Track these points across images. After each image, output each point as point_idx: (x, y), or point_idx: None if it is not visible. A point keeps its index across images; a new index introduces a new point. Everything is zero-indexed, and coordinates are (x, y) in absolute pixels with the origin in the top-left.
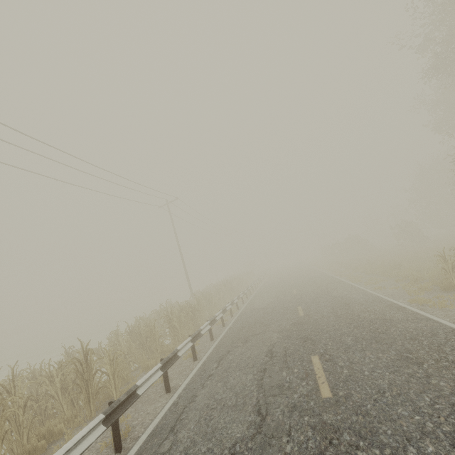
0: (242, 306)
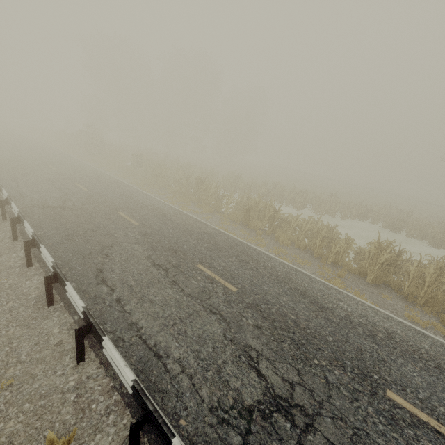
0: None
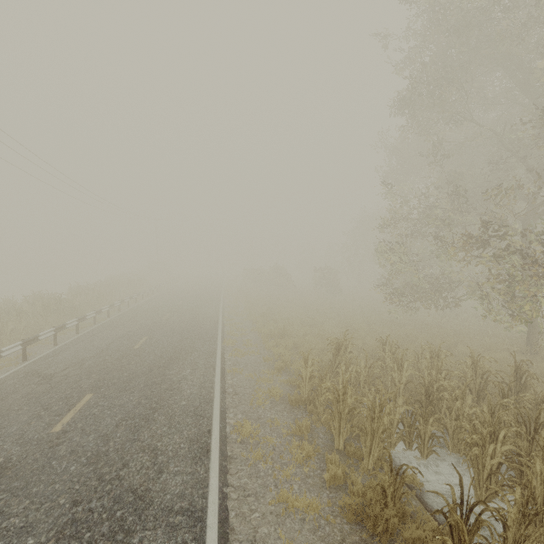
0: (46, 351)
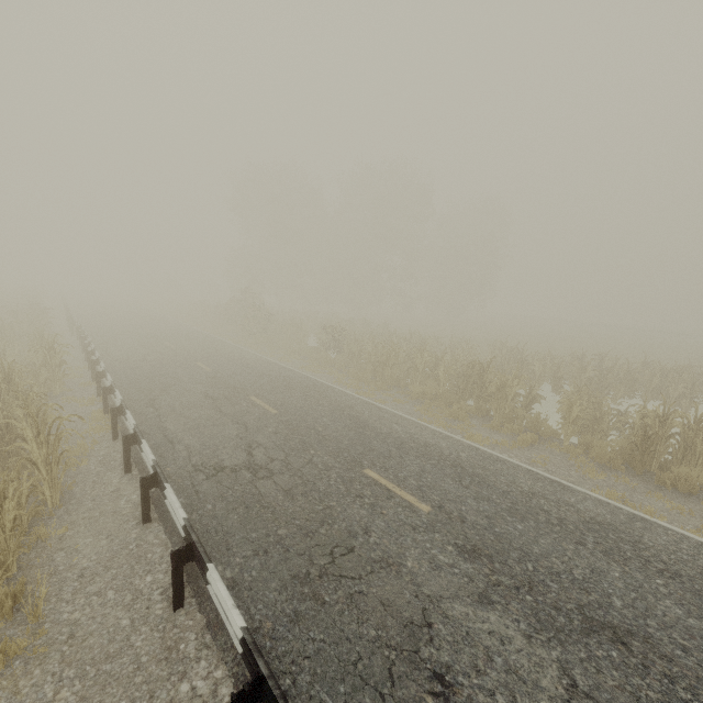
0: None
